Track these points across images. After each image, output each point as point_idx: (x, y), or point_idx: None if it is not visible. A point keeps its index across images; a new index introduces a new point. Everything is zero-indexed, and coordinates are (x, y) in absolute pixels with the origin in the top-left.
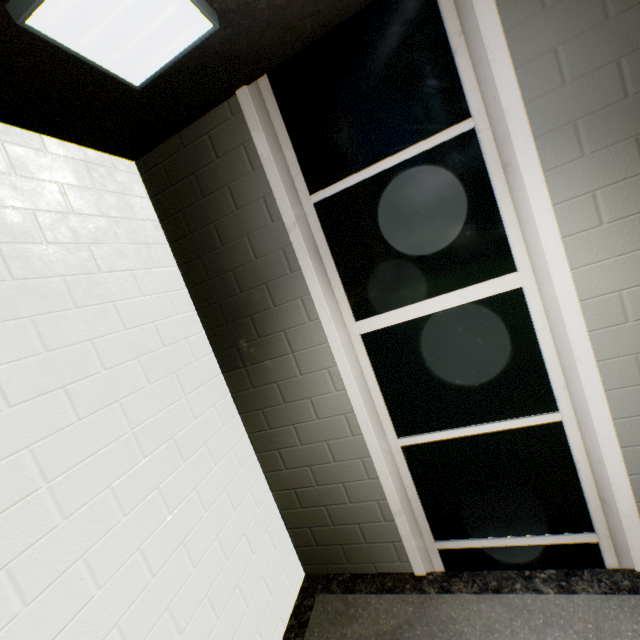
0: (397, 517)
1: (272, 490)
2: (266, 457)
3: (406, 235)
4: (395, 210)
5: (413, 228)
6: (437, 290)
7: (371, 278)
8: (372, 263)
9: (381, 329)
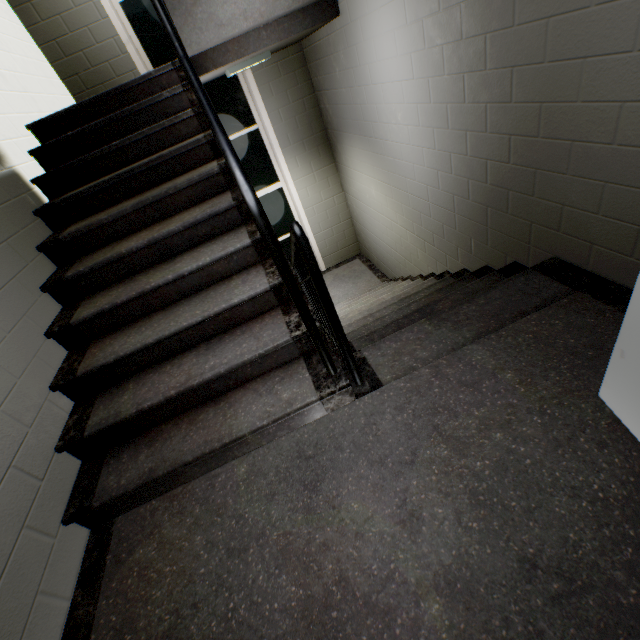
0: (128, 47)
1: (39, 46)
2: (23, 12)
3: None
4: None
5: None
6: None
7: None
8: None
9: None
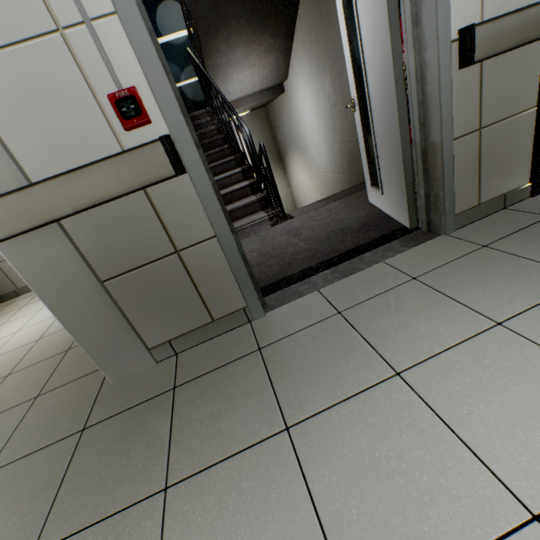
0: None
1: None
2: None
3: (167, 10)
4: (163, 1)
5: (169, 8)
6: (179, 31)
7: (159, 24)
8: (158, 18)
9: (164, 44)
